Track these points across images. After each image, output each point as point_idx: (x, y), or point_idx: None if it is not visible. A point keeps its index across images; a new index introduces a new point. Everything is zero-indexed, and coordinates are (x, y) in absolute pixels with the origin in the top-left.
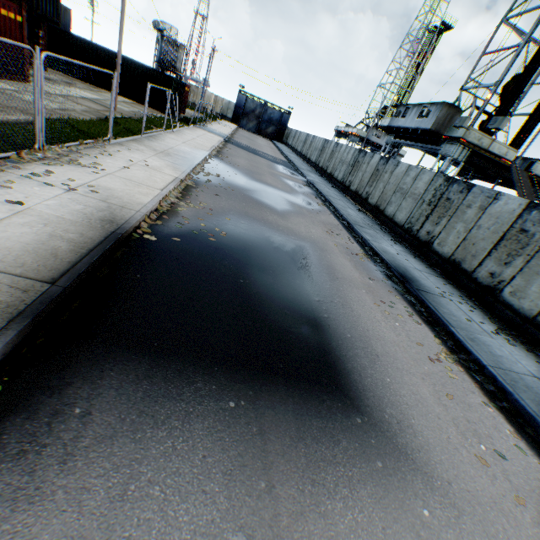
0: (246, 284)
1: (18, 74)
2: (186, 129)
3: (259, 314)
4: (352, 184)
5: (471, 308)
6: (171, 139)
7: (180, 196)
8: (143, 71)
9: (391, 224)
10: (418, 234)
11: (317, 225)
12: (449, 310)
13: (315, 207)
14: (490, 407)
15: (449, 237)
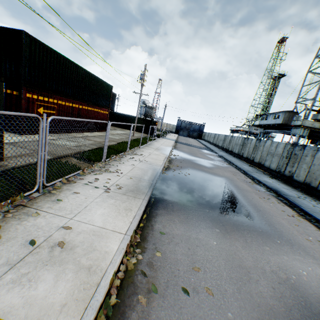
0: (202, 188)
1: (104, 129)
2: (159, 139)
3: (209, 195)
4: (243, 154)
5: (318, 203)
6: (156, 144)
7: (169, 163)
8: (140, 120)
9: (269, 170)
10: (284, 173)
11: (227, 172)
12: (302, 202)
13: (225, 165)
14: (319, 231)
15: (300, 172)
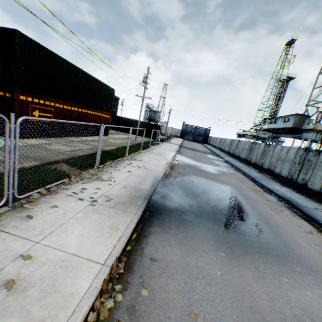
0: (206, 198)
1: (105, 133)
2: (163, 144)
3: (214, 207)
4: (251, 159)
5: None
6: (159, 148)
7: (170, 169)
8: (143, 124)
9: (279, 177)
10: (296, 180)
11: (234, 179)
12: (319, 215)
13: (231, 171)
14: None
15: (315, 180)
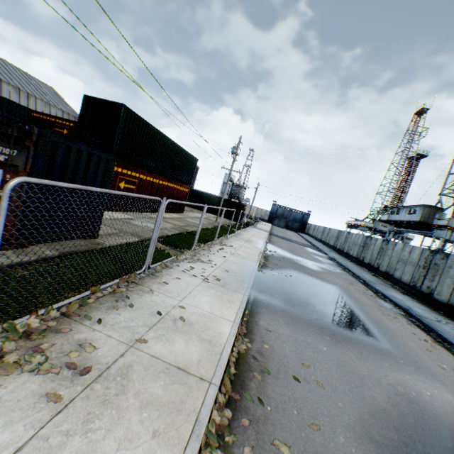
0: (308, 293)
1: (181, 210)
2: (248, 228)
3: (318, 302)
4: (364, 258)
5: None
6: (246, 234)
7: (265, 259)
8: (224, 201)
9: (399, 284)
10: (420, 288)
11: (341, 279)
12: (441, 327)
13: (337, 271)
14: None
15: (442, 288)
